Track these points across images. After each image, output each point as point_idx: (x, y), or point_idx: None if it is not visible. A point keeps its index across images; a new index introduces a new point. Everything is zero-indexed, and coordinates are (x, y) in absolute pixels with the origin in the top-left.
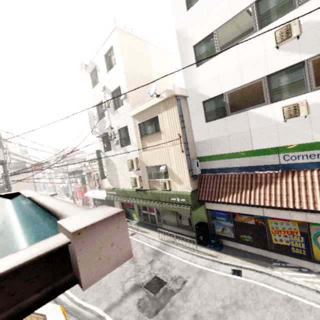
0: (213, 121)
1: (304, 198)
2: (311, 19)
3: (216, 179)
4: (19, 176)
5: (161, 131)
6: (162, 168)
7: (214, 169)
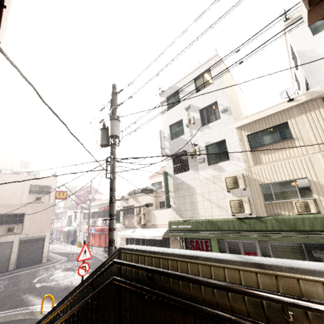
0: None
1: None
2: None
3: None
4: (39, 203)
5: (295, 137)
6: (303, 181)
7: None
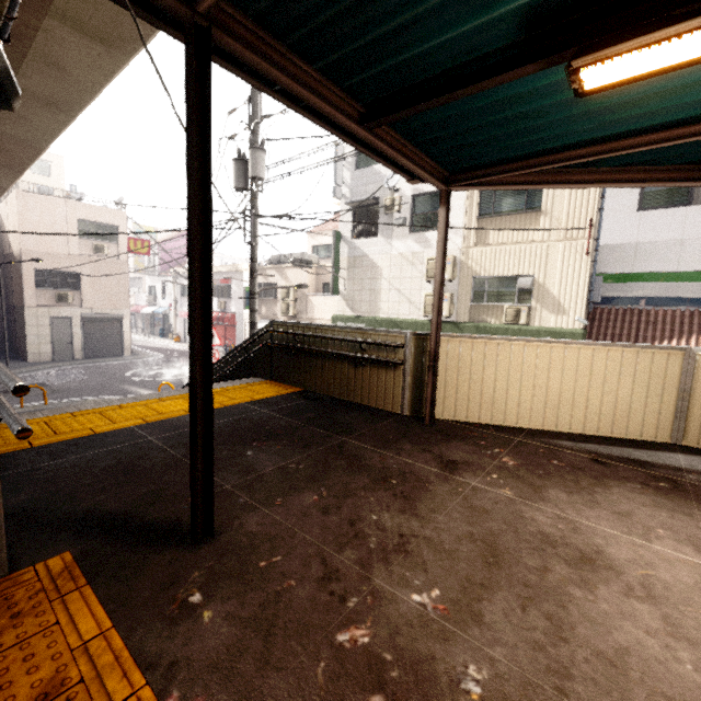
0: (656, 211)
1: None
2: None
3: (629, 315)
4: (101, 258)
5: (544, 210)
6: (525, 281)
7: (627, 299)
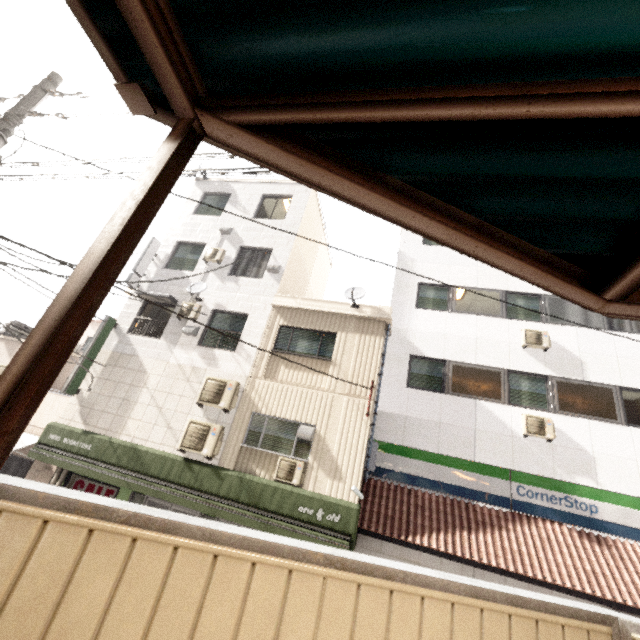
0: (420, 391)
1: (554, 565)
2: (556, 341)
3: (400, 493)
4: None
5: (334, 360)
6: (307, 430)
7: (398, 473)
